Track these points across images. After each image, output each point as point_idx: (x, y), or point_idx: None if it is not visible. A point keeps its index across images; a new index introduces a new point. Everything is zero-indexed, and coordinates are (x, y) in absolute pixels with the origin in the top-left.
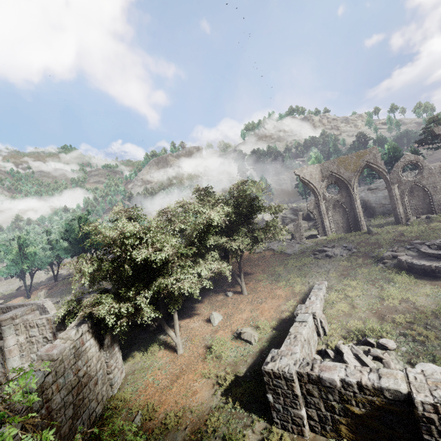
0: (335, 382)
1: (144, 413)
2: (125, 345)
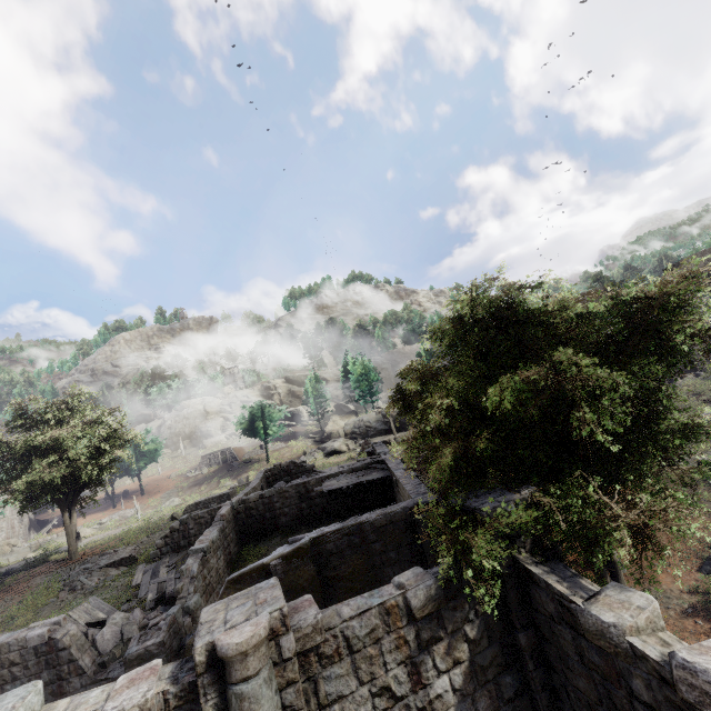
0: None
1: None
2: None
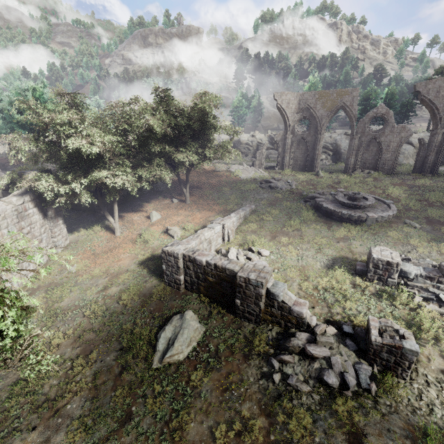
0: (203, 262)
1: (78, 266)
2: (73, 222)
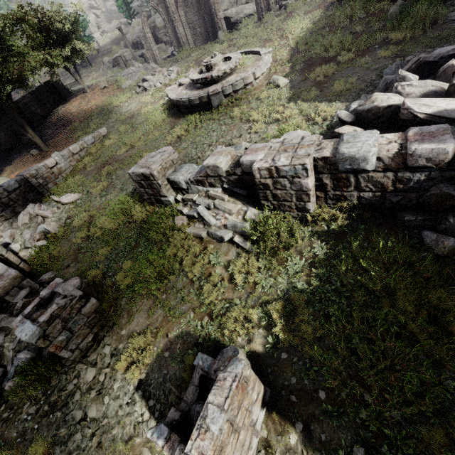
0: None
1: None
2: None
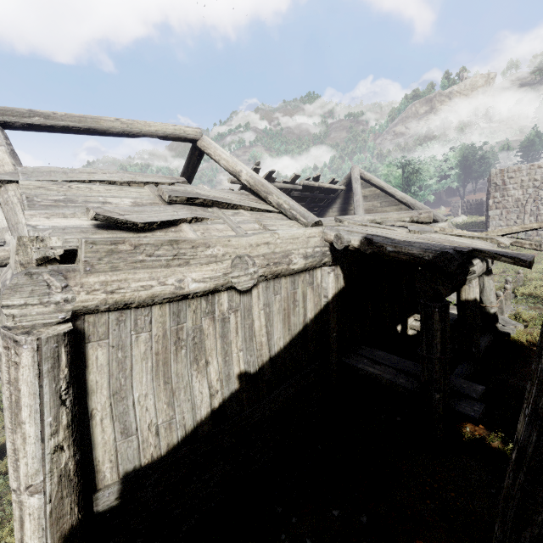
0: (470, 200)
1: None
2: None
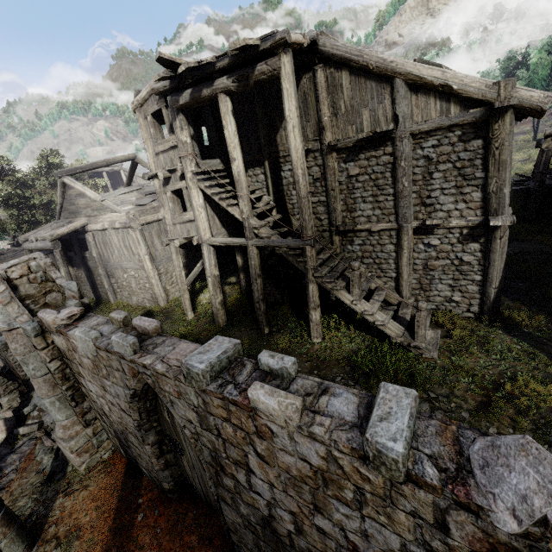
0: None
1: None
2: None
